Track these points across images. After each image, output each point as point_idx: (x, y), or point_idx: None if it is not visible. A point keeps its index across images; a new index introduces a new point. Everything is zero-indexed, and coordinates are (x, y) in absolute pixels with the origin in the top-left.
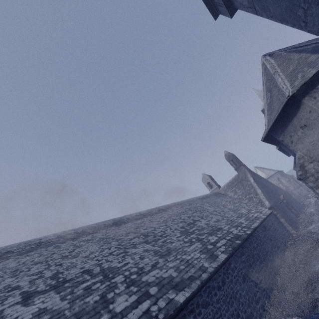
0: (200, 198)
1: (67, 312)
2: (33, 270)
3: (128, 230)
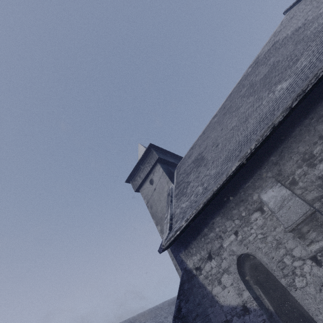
0: (170, 302)
1: None
2: None
3: None
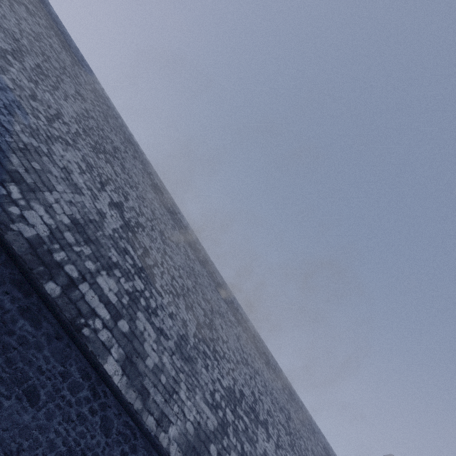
0: (329, 451)
1: (100, 233)
2: (144, 209)
3: (214, 303)
